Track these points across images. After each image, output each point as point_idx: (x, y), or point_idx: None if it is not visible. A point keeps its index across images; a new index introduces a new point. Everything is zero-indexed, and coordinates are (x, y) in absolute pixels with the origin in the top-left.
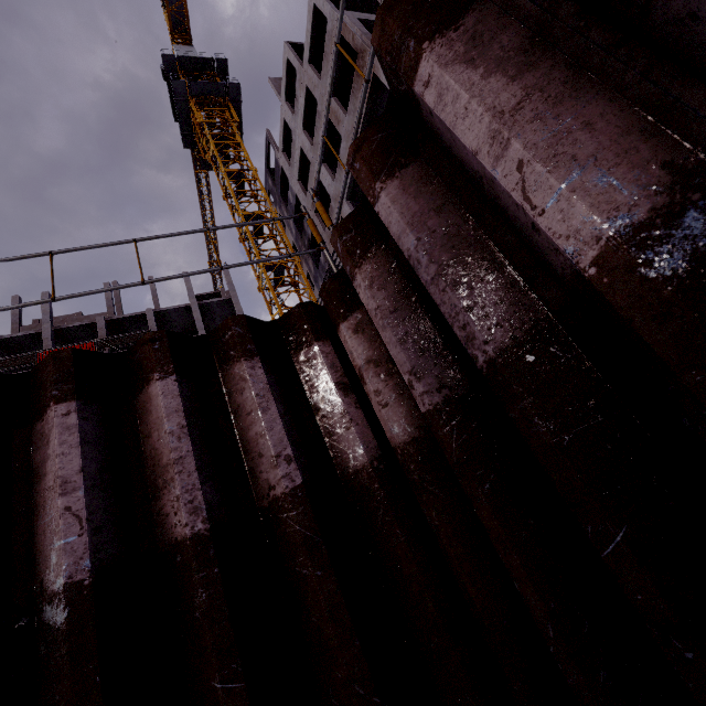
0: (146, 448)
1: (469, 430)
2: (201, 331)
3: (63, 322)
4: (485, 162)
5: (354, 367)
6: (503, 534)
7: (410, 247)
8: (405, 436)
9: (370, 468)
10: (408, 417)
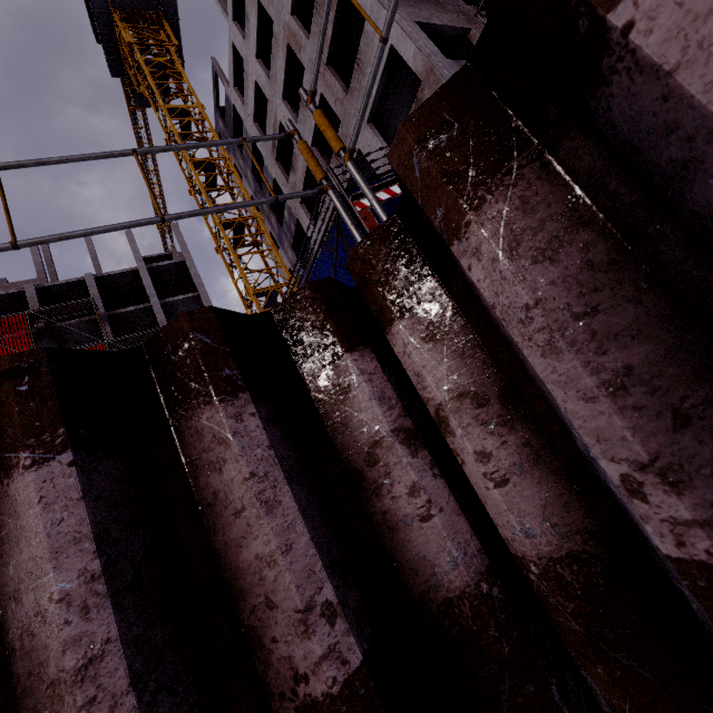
0: (10, 627)
1: None
2: (153, 298)
3: None
4: None
5: (423, 401)
6: None
7: None
8: (550, 545)
9: (476, 598)
10: (556, 510)
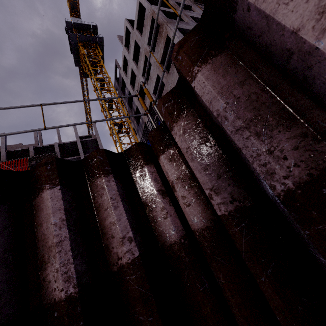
0: (38, 233)
1: (254, 230)
2: (81, 154)
3: (12, 148)
4: (308, 36)
5: (168, 181)
6: (283, 306)
7: (220, 108)
8: (201, 224)
9: (179, 243)
10: (203, 213)
